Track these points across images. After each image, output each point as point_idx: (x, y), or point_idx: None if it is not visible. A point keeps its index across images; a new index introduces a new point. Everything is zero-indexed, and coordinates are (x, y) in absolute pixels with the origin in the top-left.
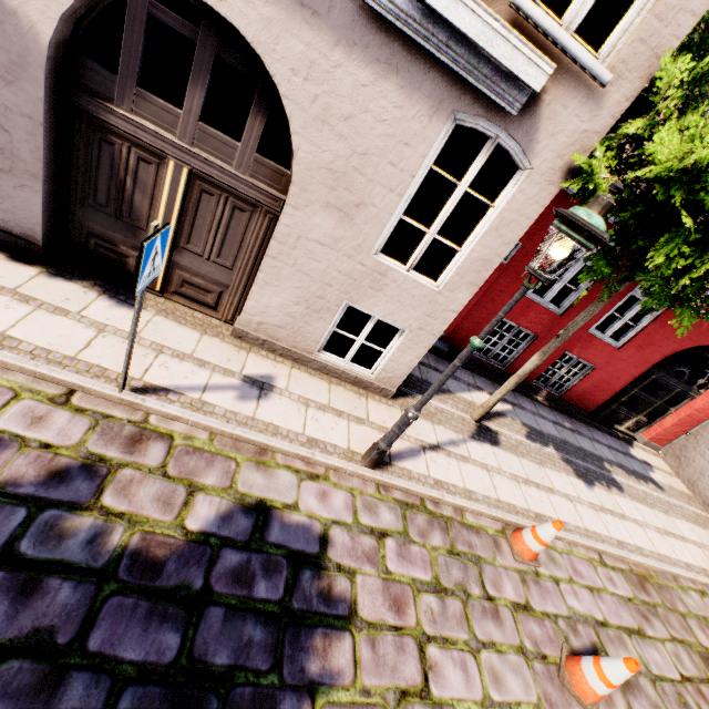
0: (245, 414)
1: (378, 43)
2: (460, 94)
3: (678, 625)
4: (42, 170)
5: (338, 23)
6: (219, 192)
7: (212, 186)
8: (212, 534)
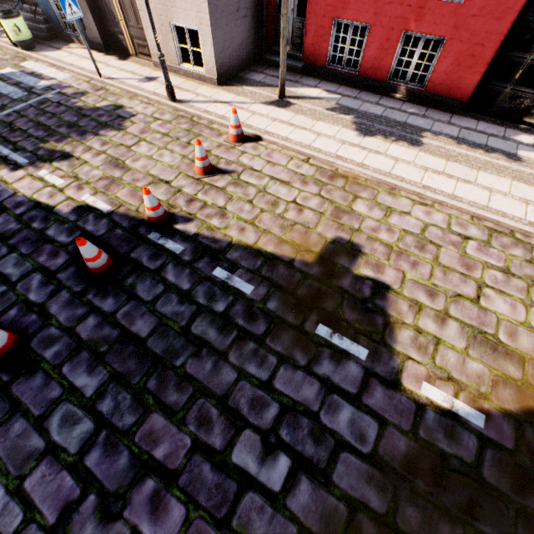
0: (135, 85)
1: None
2: None
3: (339, 196)
4: (89, 8)
5: None
6: None
7: None
8: (101, 108)
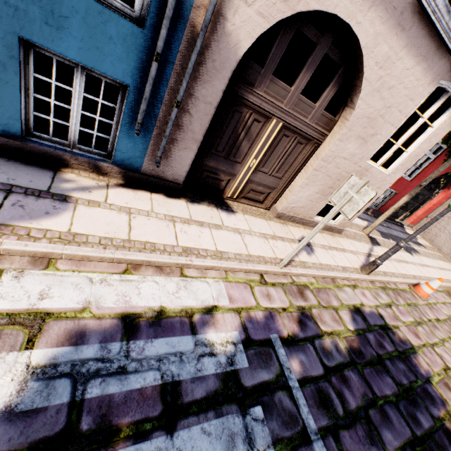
0: (317, 263)
1: (424, 45)
2: (448, 71)
3: None
4: (203, 136)
5: (411, 35)
6: (293, 134)
7: (290, 132)
8: (357, 329)
